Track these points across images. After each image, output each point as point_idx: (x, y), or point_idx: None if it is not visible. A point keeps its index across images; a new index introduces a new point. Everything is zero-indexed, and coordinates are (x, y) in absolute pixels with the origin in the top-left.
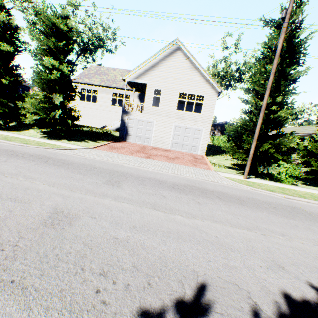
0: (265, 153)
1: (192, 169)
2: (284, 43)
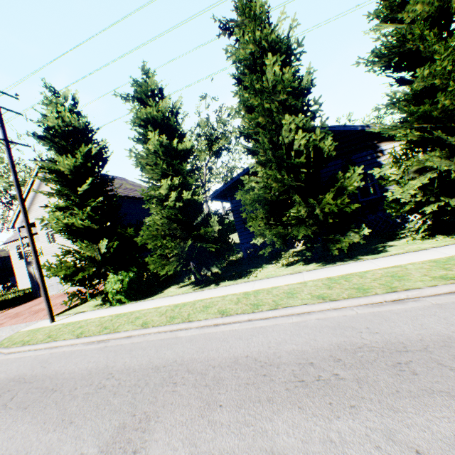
0: (71, 277)
1: (11, 329)
2: (42, 141)
